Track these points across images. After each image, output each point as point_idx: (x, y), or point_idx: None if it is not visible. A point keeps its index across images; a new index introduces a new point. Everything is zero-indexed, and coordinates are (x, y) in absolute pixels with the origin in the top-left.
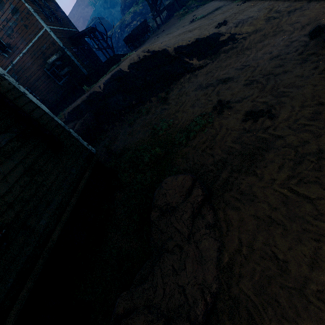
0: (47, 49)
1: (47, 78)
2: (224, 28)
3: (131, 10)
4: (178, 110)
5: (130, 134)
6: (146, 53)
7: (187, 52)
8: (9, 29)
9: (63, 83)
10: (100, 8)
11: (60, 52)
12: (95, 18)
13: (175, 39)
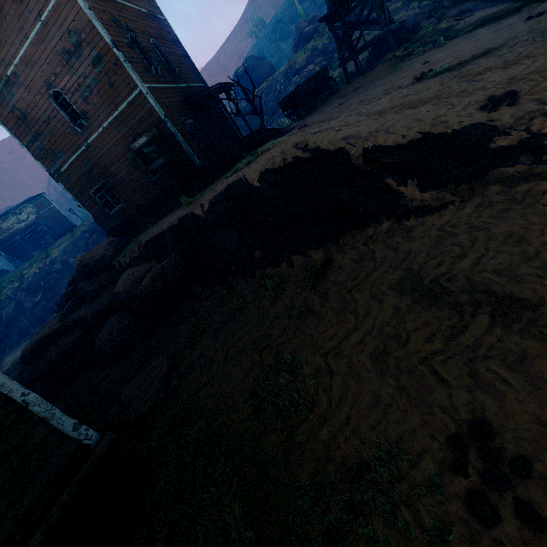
0: (140, 121)
1: (135, 169)
2: (508, 112)
3: (309, 45)
4: (339, 346)
5: (224, 345)
6: (300, 152)
7: (393, 162)
8: (87, 90)
9: (160, 178)
10: (264, 41)
11: (154, 131)
12: (251, 58)
13: (372, 124)
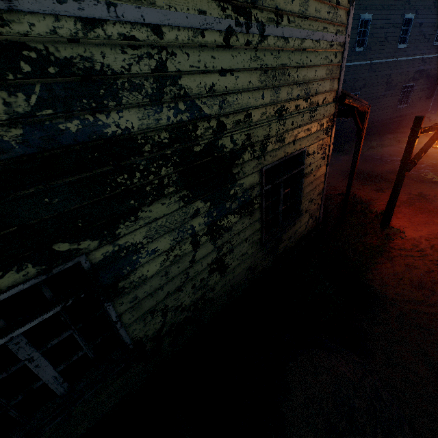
0: None
1: None
2: None
3: None
4: None
5: None
6: None
7: None
8: None
9: None
10: None
11: None
12: None
13: None
